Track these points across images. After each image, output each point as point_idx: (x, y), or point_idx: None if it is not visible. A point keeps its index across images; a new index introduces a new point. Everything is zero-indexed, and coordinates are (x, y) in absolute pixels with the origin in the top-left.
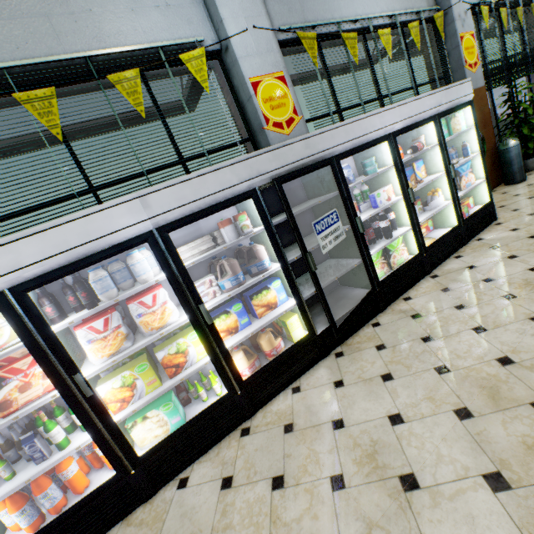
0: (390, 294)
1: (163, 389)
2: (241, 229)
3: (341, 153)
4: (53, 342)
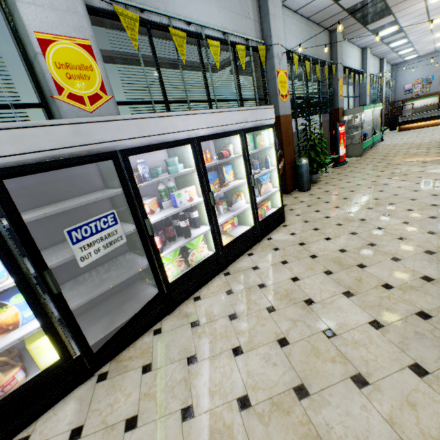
0: (183, 293)
1: None
2: None
3: (131, 148)
4: None
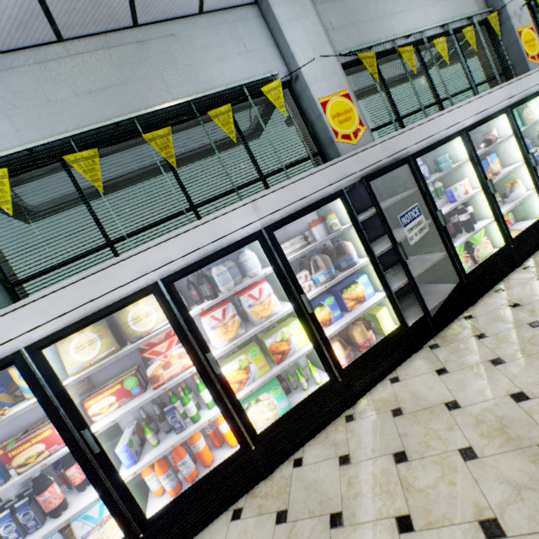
0: (479, 287)
1: (274, 372)
2: (330, 227)
3: (416, 151)
4: (191, 325)
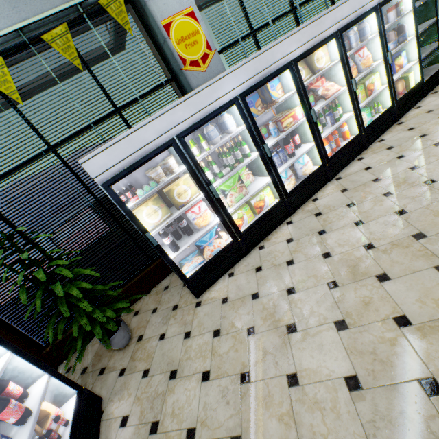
0: None
1: (371, 98)
2: (399, 12)
3: None
4: (347, 61)
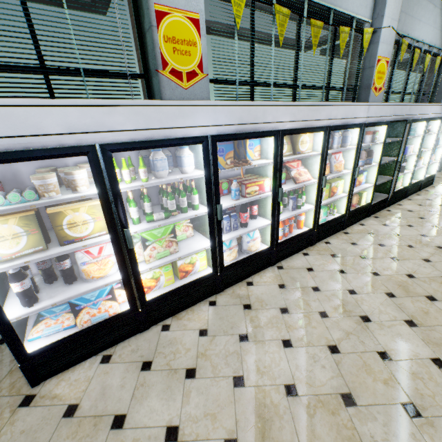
0: (392, 200)
1: (332, 200)
2: (374, 139)
3: (414, 119)
4: (326, 158)
